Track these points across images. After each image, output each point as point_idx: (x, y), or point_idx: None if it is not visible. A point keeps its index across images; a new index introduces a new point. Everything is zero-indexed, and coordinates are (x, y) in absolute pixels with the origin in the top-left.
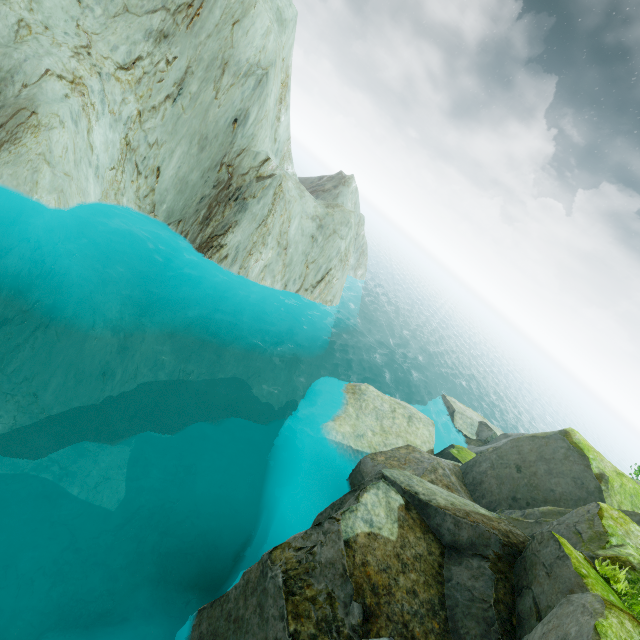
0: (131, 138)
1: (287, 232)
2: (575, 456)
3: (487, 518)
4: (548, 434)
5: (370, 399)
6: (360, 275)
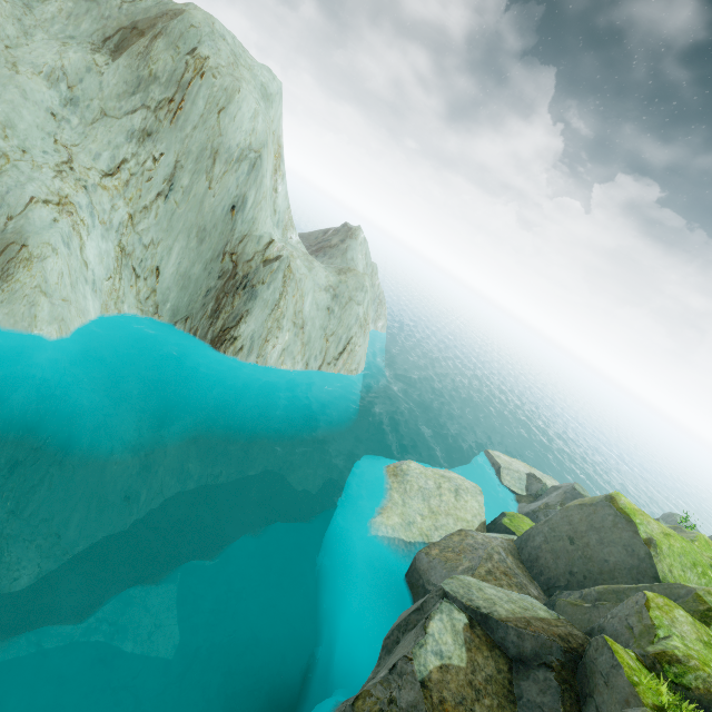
0: (125, 243)
1: (302, 310)
2: (623, 523)
3: (547, 623)
4: (595, 501)
5: (413, 479)
6: (381, 327)
